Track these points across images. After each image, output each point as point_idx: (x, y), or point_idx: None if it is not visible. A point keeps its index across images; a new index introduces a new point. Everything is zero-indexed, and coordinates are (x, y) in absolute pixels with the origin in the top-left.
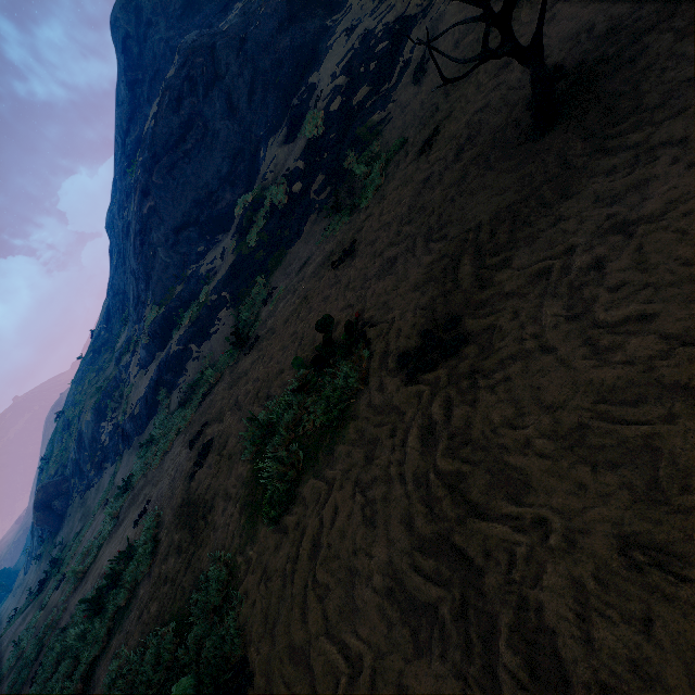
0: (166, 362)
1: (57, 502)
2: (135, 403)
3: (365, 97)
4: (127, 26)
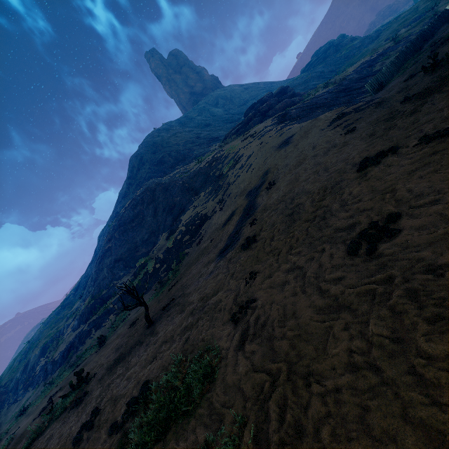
0: (80, 334)
1: None
2: (58, 353)
3: (187, 239)
4: (135, 163)
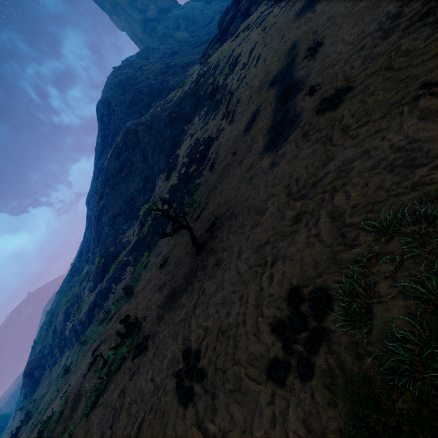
0: (100, 292)
1: (36, 371)
2: (83, 314)
3: (194, 170)
4: (103, 111)
